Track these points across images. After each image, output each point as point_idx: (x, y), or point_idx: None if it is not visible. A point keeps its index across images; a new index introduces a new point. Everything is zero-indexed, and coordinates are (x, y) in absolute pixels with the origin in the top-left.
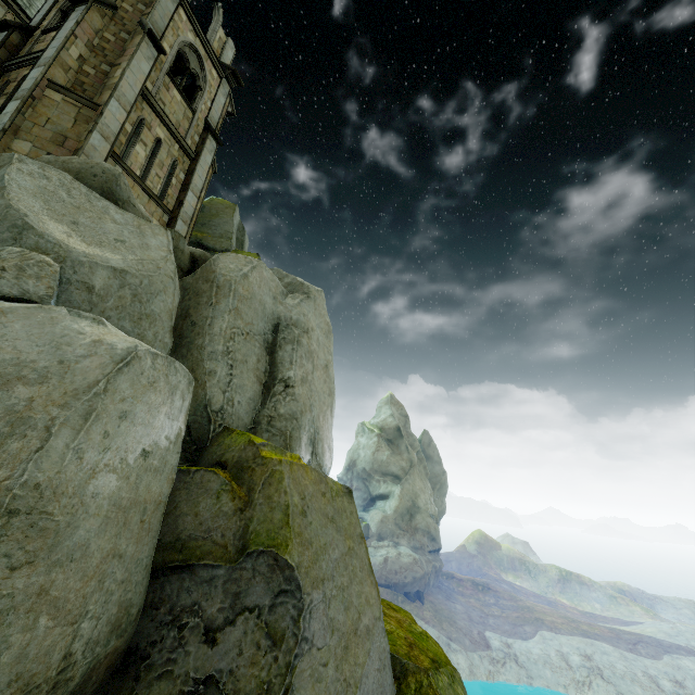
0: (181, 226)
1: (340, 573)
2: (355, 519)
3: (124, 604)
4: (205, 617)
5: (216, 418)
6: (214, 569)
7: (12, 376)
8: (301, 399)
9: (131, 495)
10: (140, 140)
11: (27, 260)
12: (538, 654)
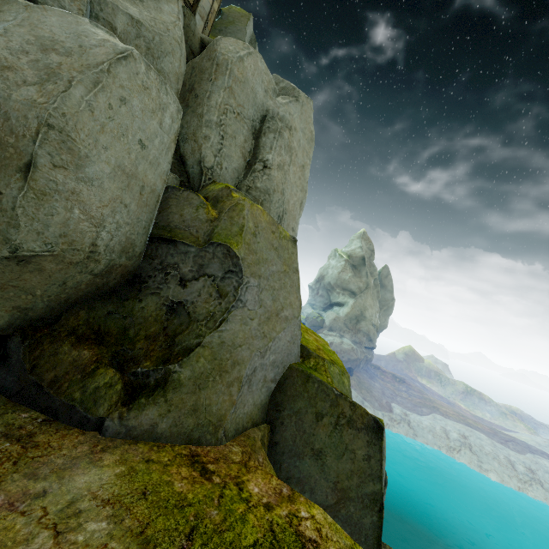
0: (199, 21)
1: (274, 280)
2: (295, 258)
3: (130, 240)
4: (181, 272)
5: (207, 173)
6: (188, 247)
7: (49, 47)
8: (275, 180)
9: (132, 169)
10: None
11: None
12: (426, 425)
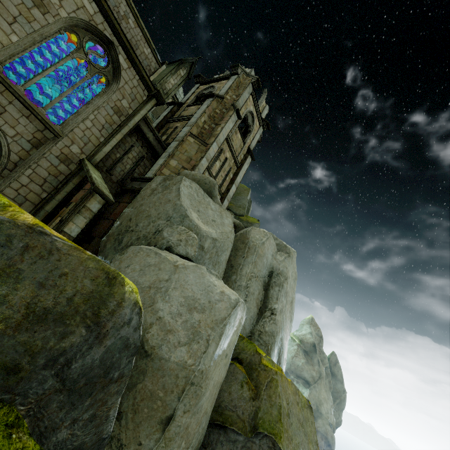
0: (226, 202)
1: None
2: (313, 428)
3: (199, 441)
4: None
5: None
6: (237, 435)
7: (192, 306)
8: (278, 323)
9: (217, 378)
10: (219, 159)
11: (189, 236)
12: None
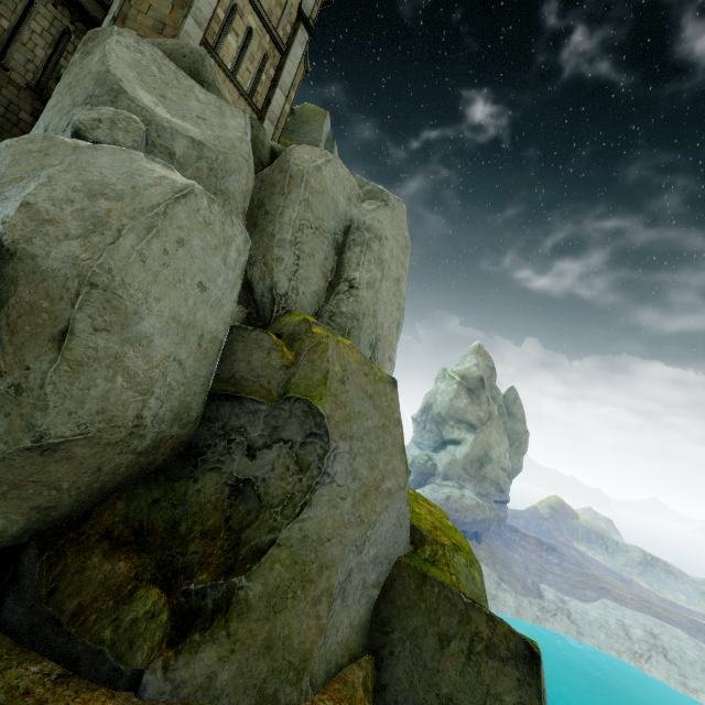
0: (268, 126)
1: (370, 440)
2: (395, 405)
3: (184, 403)
4: (249, 438)
5: (280, 301)
6: (258, 404)
7: (97, 192)
8: (364, 302)
9: (190, 318)
10: (232, 29)
11: (118, 115)
12: (594, 617)
